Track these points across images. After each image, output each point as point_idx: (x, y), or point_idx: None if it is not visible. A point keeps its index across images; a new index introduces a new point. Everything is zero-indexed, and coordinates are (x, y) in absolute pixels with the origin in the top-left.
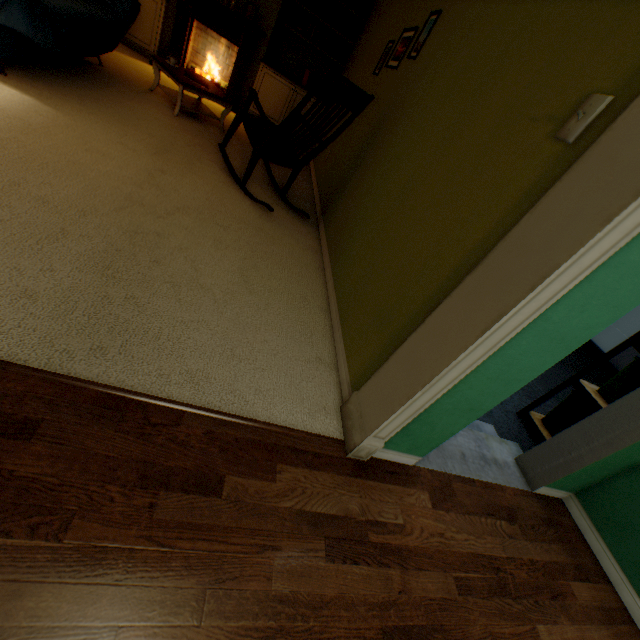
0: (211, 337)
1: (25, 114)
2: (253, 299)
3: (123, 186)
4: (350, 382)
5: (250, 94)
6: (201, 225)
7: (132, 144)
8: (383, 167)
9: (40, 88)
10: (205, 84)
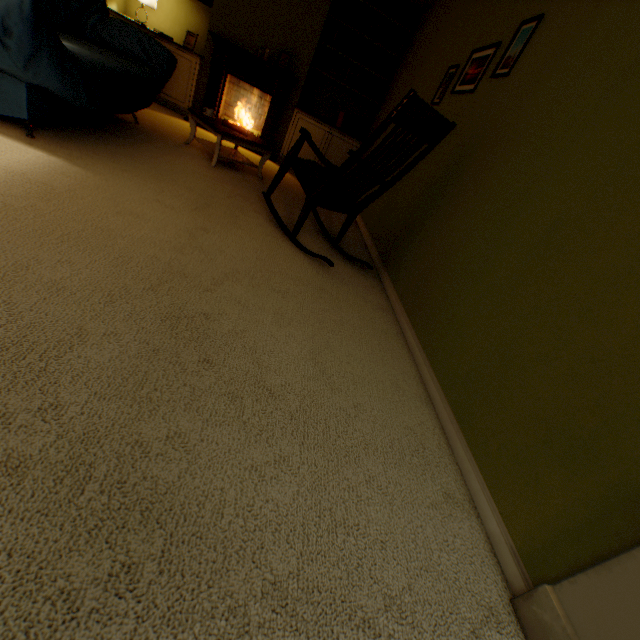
0: (297, 490)
1: (49, 177)
2: (337, 400)
3: (160, 253)
4: (516, 549)
5: (302, 135)
6: (255, 294)
7: (169, 200)
8: (486, 206)
9: (70, 148)
10: (243, 132)
